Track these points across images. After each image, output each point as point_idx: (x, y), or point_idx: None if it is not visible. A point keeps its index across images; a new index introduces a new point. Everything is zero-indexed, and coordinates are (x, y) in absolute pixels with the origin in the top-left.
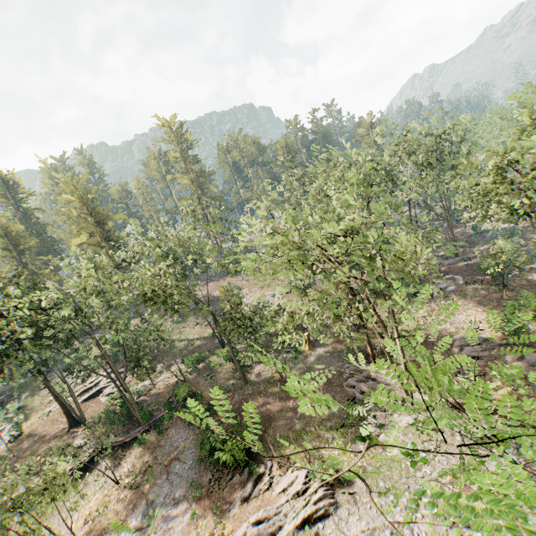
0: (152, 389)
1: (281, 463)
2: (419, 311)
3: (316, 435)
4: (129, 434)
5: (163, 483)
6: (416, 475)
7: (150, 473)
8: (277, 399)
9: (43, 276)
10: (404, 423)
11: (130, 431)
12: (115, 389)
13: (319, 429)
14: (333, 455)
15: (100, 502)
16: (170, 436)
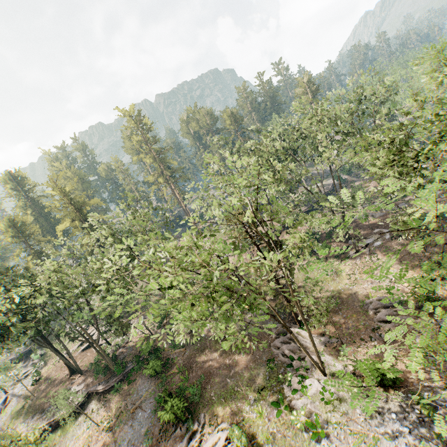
0: (128, 342)
1: (212, 421)
2: (345, 268)
3: (242, 395)
4: (108, 383)
5: (129, 428)
6: (315, 446)
7: (120, 419)
8: (217, 356)
9: (46, 254)
10: (314, 390)
11: (109, 380)
12: (103, 341)
13: (245, 389)
14: (252, 417)
15: (86, 441)
16: (137, 386)
